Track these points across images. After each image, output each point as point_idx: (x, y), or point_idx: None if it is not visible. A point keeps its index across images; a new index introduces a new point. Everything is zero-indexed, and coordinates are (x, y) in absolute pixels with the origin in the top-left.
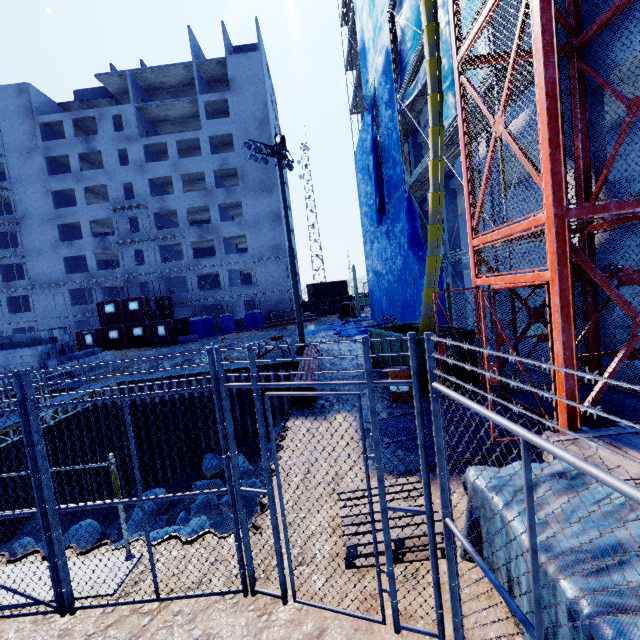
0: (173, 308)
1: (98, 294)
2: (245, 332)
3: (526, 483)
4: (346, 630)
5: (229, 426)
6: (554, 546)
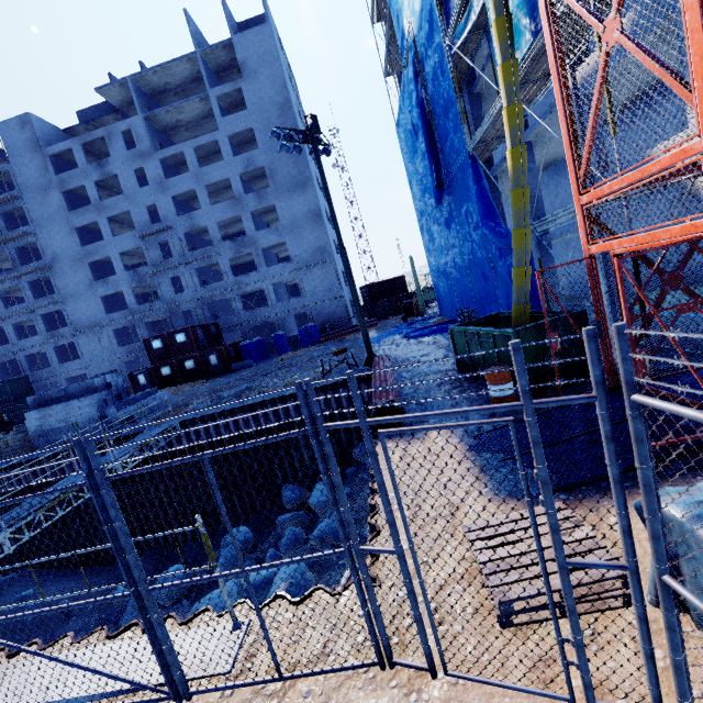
0: (221, 334)
1: (142, 331)
2: (302, 349)
3: None
4: None
5: (336, 475)
6: None
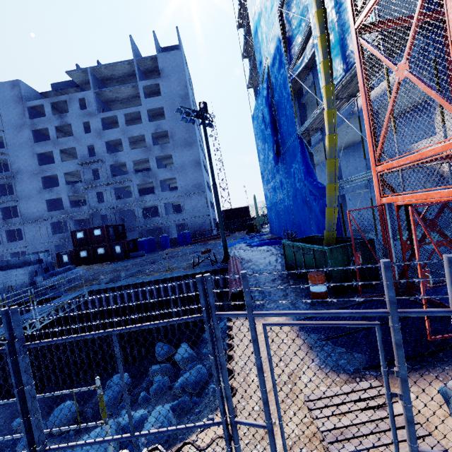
0: (125, 232)
1: (71, 225)
2: (179, 247)
3: None
4: None
5: (222, 356)
6: None
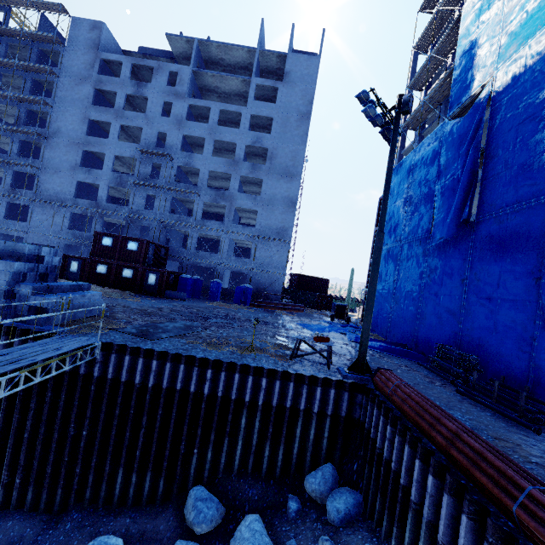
0: (167, 259)
1: (98, 225)
2: (235, 304)
3: None
4: None
5: None
6: None
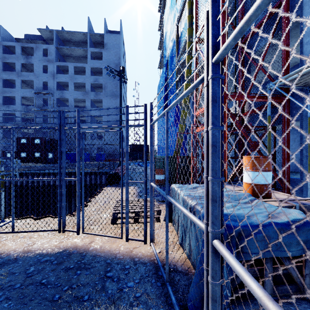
0: None
1: (19, 134)
2: (95, 162)
3: (166, 129)
4: (104, 241)
5: (63, 147)
6: (192, 195)
